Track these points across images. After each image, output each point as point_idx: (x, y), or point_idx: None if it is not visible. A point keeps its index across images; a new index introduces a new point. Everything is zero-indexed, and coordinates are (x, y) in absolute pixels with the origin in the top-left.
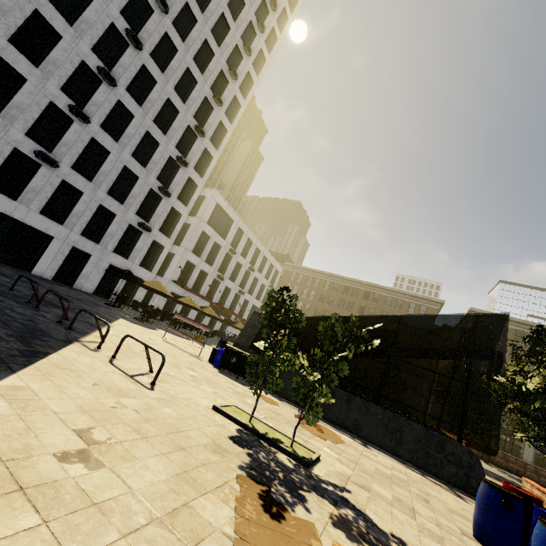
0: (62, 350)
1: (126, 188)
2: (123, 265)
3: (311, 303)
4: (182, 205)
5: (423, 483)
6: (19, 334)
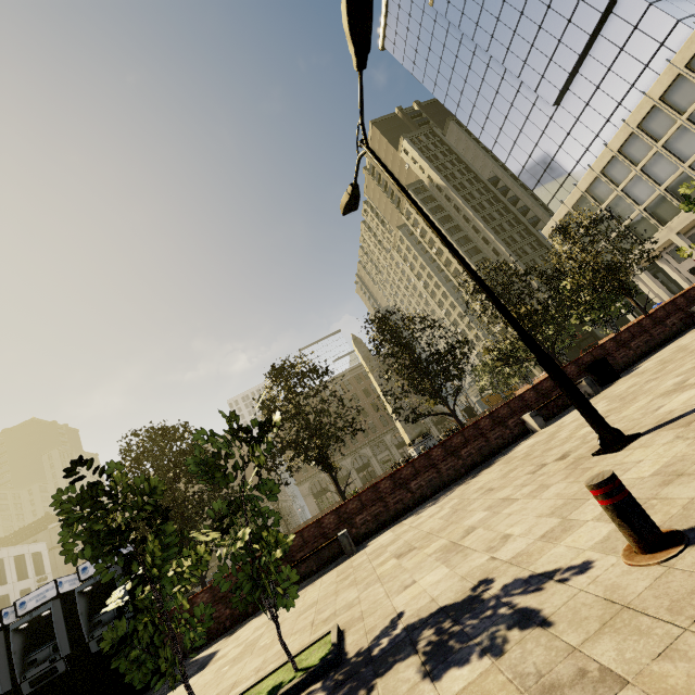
0: None
1: None
2: None
3: None
4: None
5: None
6: None
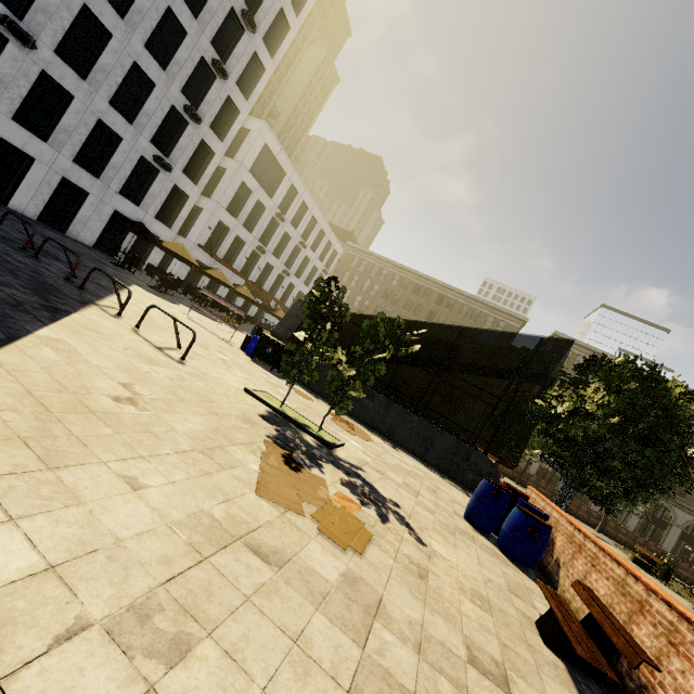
0: (82, 311)
1: (137, 100)
2: (132, 214)
3: (372, 299)
4: (217, 138)
5: (439, 481)
6: (32, 287)
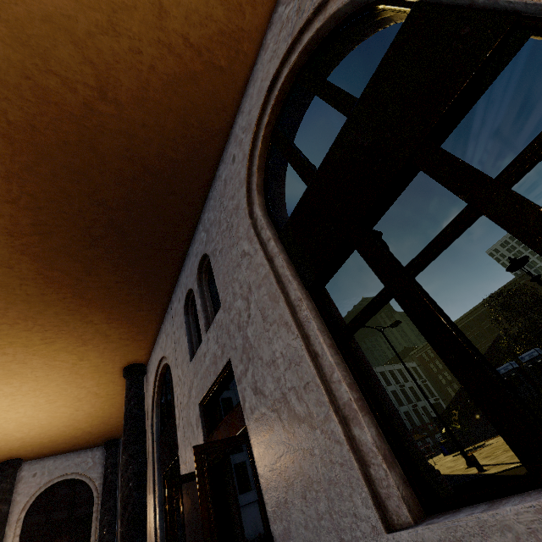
0: None
1: None
2: None
3: None
4: None
5: None
6: None
